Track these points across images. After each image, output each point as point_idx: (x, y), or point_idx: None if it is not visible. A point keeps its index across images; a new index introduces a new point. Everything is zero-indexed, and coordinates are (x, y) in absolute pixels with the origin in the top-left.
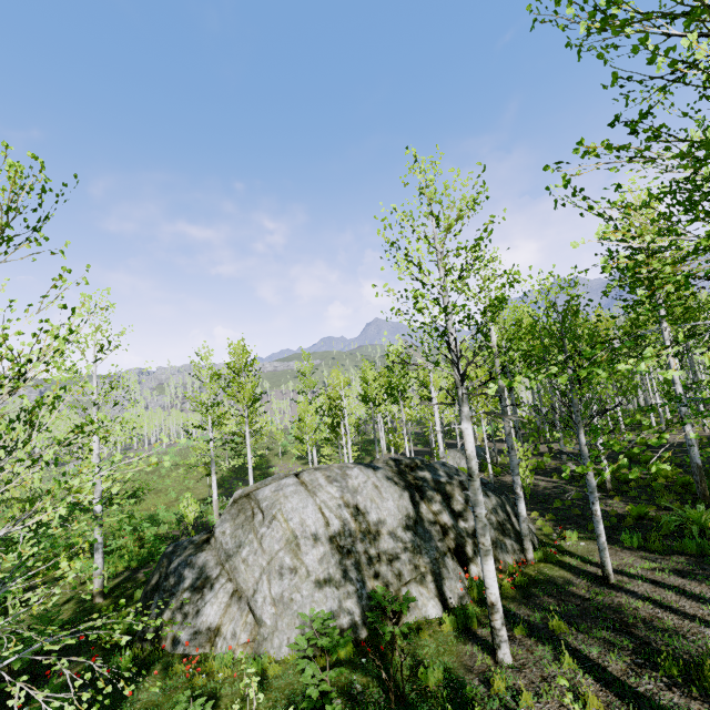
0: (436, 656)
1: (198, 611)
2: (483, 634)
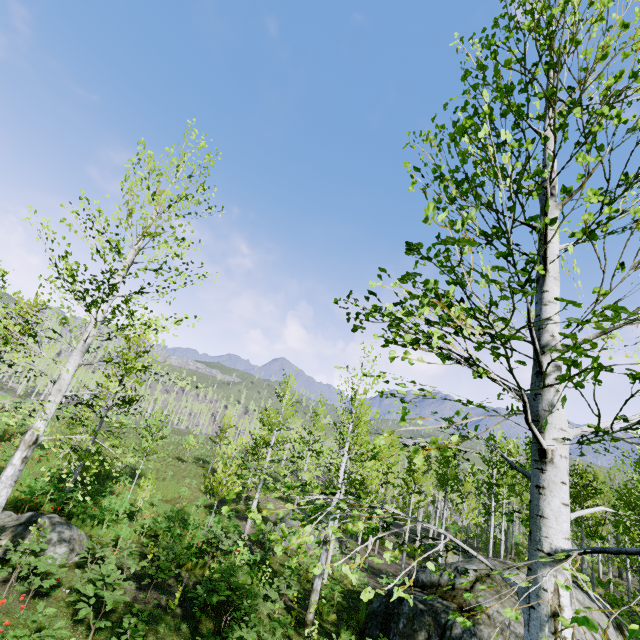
0: None
1: None
2: None
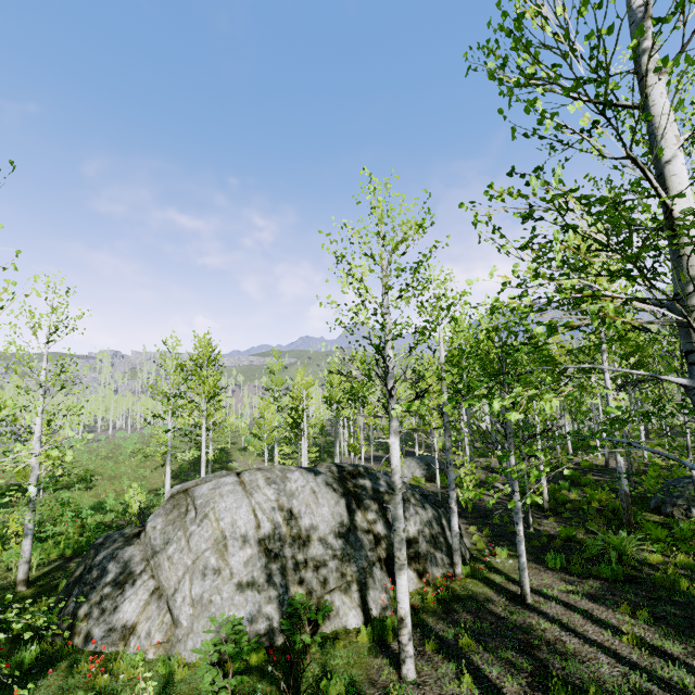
0: (346, 667)
1: (115, 607)
2: (396, 647)
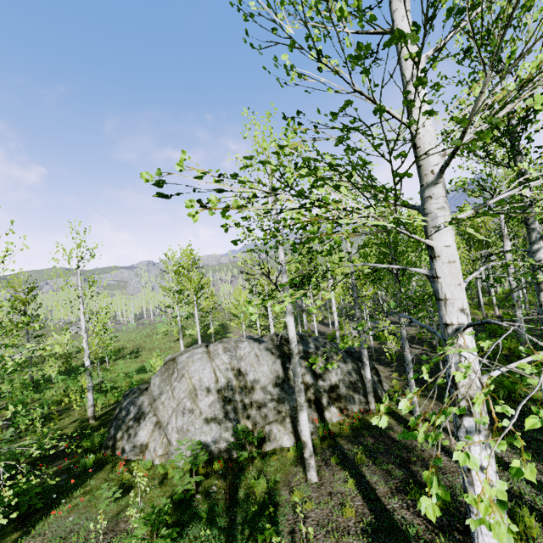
0: (274, 472)
1: (136, 433)
2: None
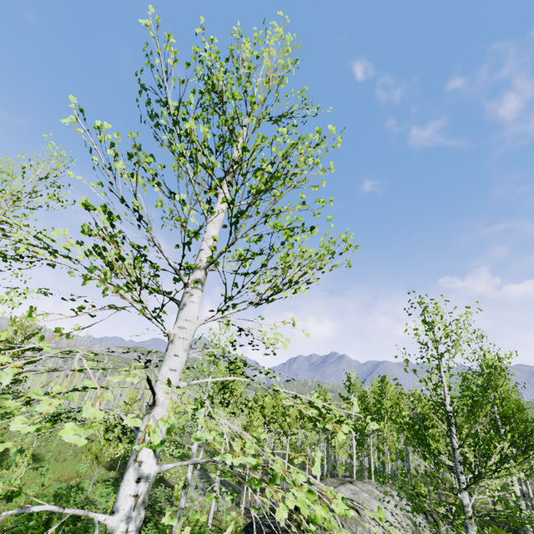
0: None
1: None
2: None
